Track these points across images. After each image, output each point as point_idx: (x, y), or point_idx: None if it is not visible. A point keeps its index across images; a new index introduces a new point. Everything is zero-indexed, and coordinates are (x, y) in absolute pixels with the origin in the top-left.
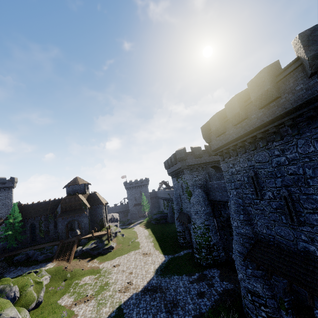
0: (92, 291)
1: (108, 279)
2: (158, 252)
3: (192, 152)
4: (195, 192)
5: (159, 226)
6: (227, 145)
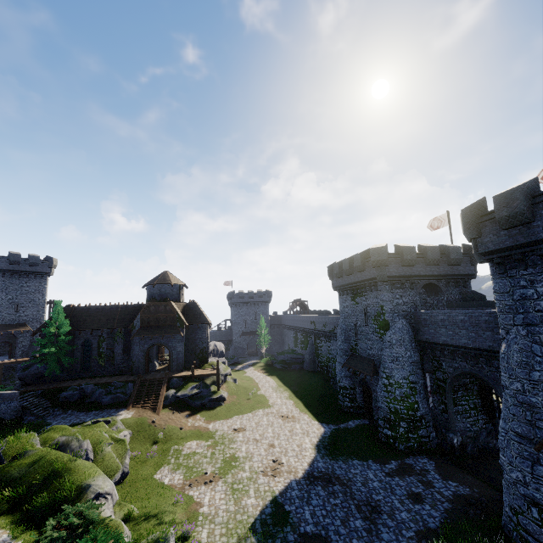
0: (212, 467)
1: (234, 451)
2: (308, 417)
3: (397, 255)
4: (395, 323)
5: (292, 375)
6: (528, 247)
